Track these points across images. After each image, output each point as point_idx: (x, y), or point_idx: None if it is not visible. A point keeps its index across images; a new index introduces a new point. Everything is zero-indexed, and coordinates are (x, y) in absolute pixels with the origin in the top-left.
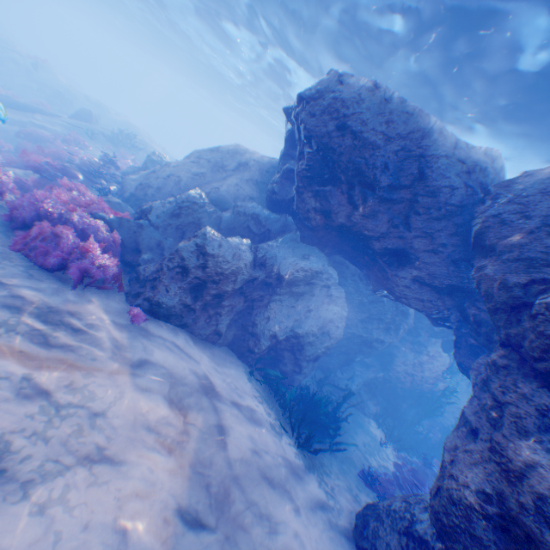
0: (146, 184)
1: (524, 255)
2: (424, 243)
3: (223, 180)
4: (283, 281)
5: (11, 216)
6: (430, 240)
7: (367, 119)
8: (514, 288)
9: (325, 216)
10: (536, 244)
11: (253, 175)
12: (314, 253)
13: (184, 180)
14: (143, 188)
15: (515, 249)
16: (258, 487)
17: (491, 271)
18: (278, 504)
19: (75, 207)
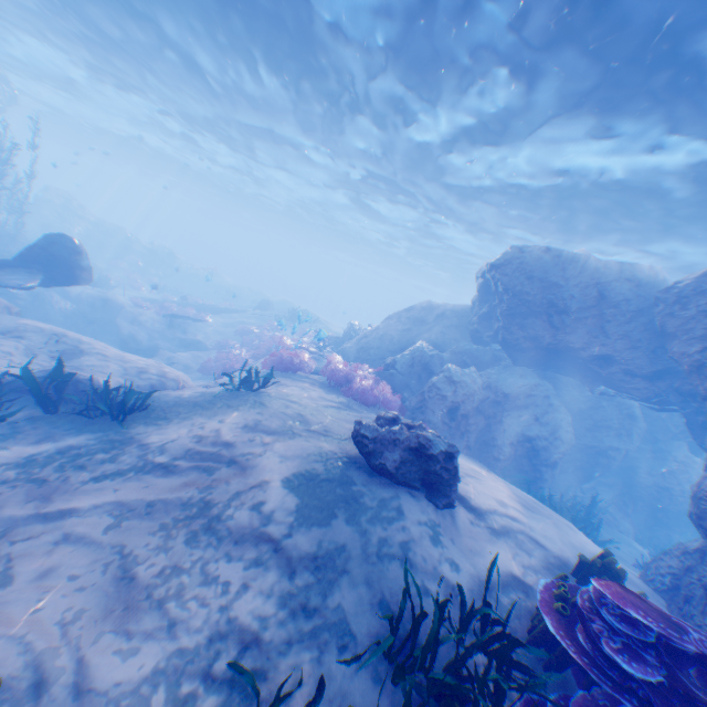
0: (366, 347)
1: (693, 333)
2: (620, 342)
3: (429, 331)
4: (507, 397)
5: (329, 380)
6: (624, 338)
7: (547, 270)
8: (693, 355)
9: (531, 339)
10: (698, 324)
11: (451, 322)
12: (526, 370)
13: (395, 337)
14: (365, 350)
15: (686, 330)
16: (552, 513)
17: (676, 349)
18: (570, 525)
19: (356, 368)
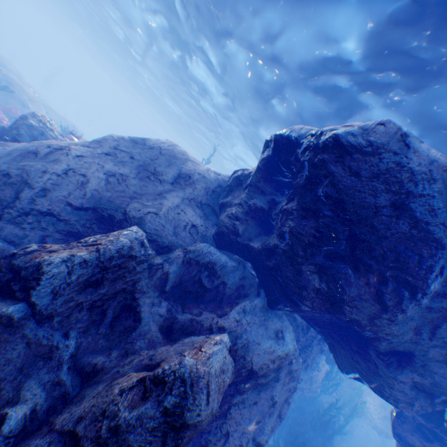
0: (19, 177)
1: None
2: (439, 352)
3: (159, 196)
4: (253, 376)
5: None
6: None
7: (438, 208)
8: None
9: (331, 302)
10: None
11: (197, 194)
12: (285, 324)
13: (93, 181)
14: (12, 184)
15: None
16: None
17: None
18: None
19: None
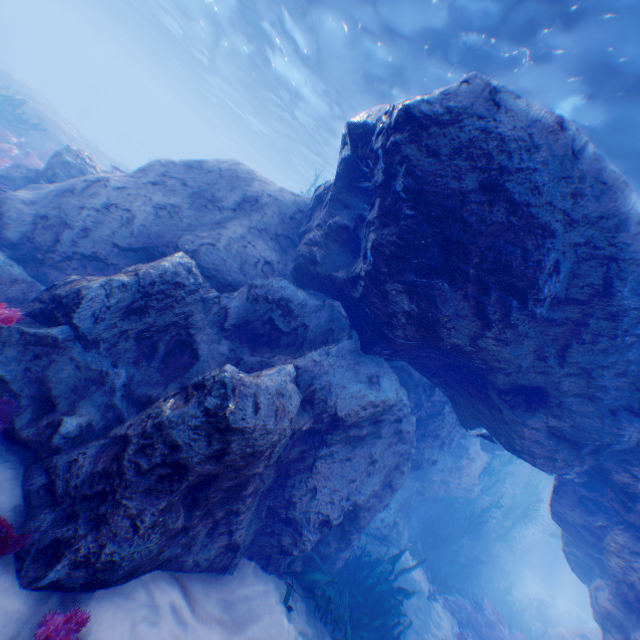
0: (57, 217)
1: None
2: (577, 384)
3: (218, 227)
4: (340, 425)
5: None
6: (587, 380)
7: (542, 183)
8: None
9: (426, 328)
10: None
11: (268, 221)
12: (383, 370)
13: (139, 216)
14: (51, 226)
15: None
16: None
17: None
18: None
19: None
